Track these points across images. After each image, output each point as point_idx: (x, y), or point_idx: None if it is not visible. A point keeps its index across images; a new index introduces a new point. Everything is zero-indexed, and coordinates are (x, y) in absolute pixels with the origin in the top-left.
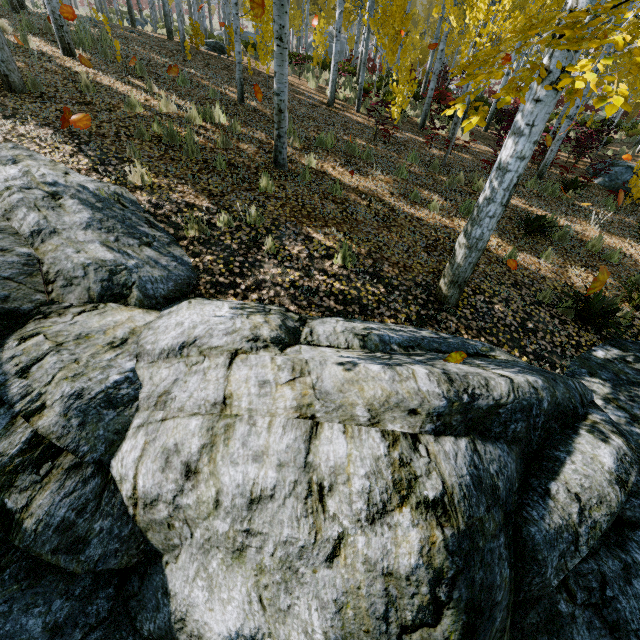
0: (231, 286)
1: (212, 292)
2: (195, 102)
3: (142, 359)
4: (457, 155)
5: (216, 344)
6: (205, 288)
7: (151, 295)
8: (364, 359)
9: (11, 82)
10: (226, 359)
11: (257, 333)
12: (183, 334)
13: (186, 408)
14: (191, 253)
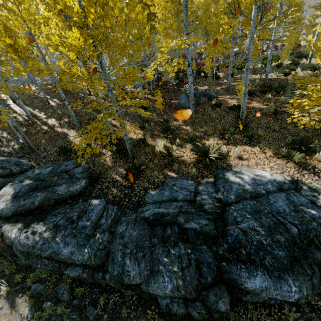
0: None
1: None
2: (33, 108)
3: None
4: None
5: None
6: None
7: None
8: None
9: None
10: None
11: None
12: None
13: None
14: None
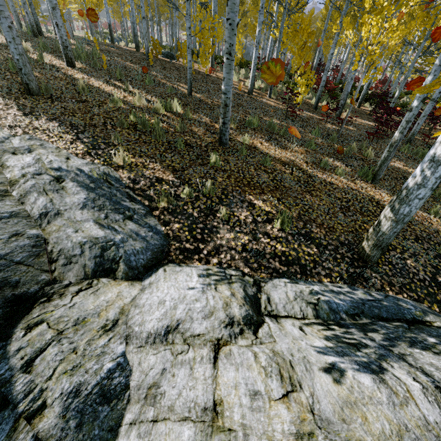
0: (196, 251)
1: (181, 258)
2: (158, 96)
3: (131, 342)
4: (346, 128)
5: (198, 331)
6: (175, 254)
7: (134, 266)
8: (339, 353)
9: (30, 88)
10: (210, 351)
11: (230, 313)
12: (166, 315)
13: (176, 408)
14: (162, 222)
